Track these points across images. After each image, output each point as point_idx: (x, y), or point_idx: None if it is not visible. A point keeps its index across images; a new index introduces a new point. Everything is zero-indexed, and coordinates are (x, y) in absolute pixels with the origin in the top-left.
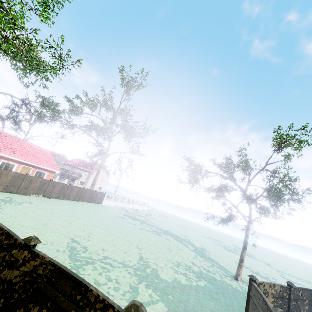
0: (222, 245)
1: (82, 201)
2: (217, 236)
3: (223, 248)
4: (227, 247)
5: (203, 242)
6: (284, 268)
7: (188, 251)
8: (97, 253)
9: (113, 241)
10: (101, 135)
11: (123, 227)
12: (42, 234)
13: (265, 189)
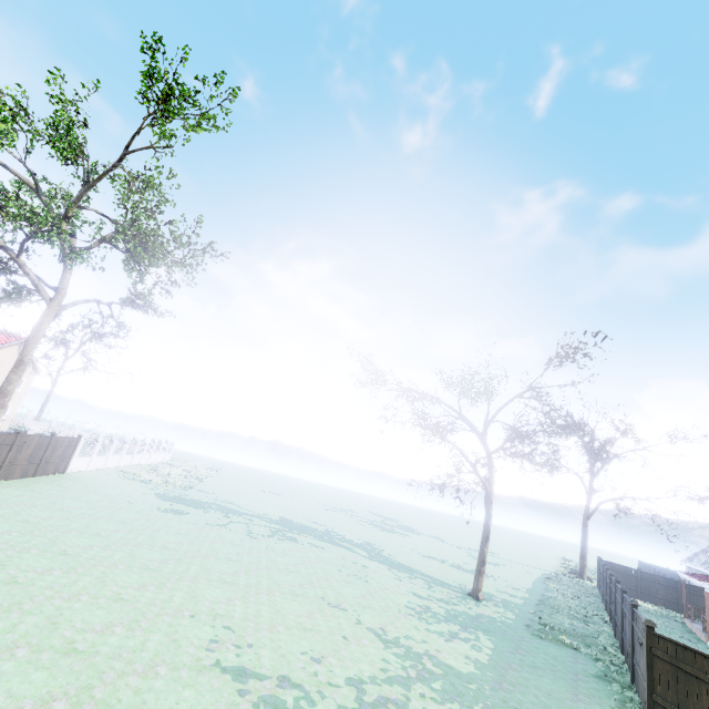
0: (367, 522)
1: (6, 479)
2: (334, 498)
3: (377, 529)
4: (375, 522)
5: (344, 524)
6: (454, 538)
7: (372, 564)
8: (325, 681)
9: (280, 612)
10: (53, 245)
11: (226, 549)
12: (136, 707)
13: (514, 429)
